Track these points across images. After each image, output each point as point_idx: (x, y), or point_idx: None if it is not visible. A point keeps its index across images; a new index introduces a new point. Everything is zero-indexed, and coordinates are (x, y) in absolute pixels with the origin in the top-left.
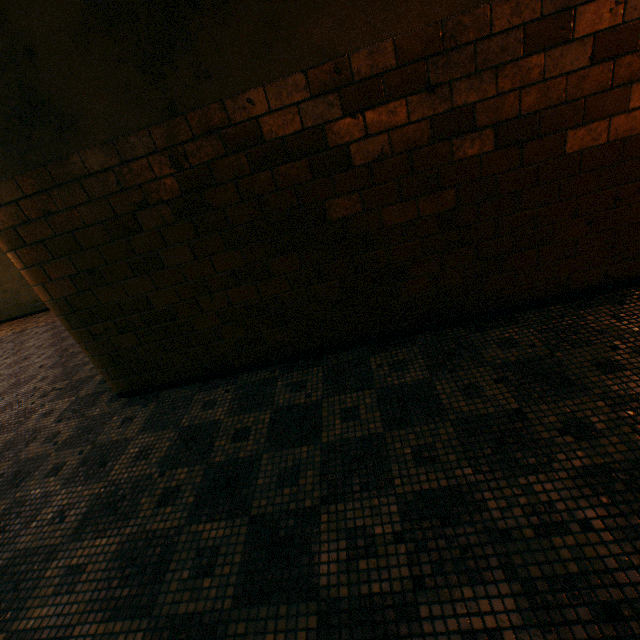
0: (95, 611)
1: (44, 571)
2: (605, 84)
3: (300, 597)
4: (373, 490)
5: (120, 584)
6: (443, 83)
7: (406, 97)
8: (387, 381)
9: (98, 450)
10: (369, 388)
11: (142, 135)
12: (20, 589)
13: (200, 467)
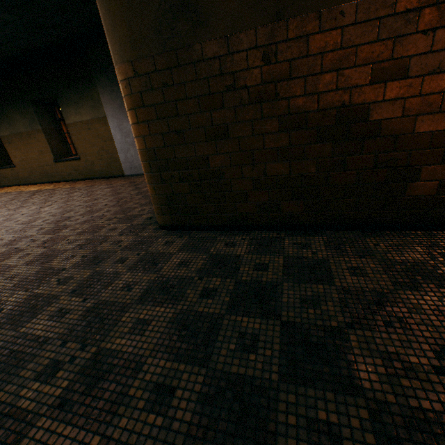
0: (161, 352)
1: (120, 317)
2: None
3: (344, 391)
4: (397, 328)
5: (178, 339)
6: None
7: None
8: (387, 256)
9: (150, 255)
10: (370, 257)
11: (250, 34)
12: (104, 323)
13: (230, 280)
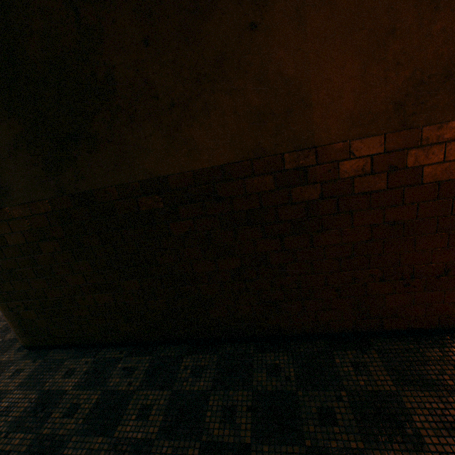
0: None
1: None
2: (334, 210)
3: None
4: None
5: None
6: (226, 197)
7: (203, 202)
8: (183, 385)
9: None
10: (169, 388)
11: (44, 202)
12: None
13: (32, 435)
